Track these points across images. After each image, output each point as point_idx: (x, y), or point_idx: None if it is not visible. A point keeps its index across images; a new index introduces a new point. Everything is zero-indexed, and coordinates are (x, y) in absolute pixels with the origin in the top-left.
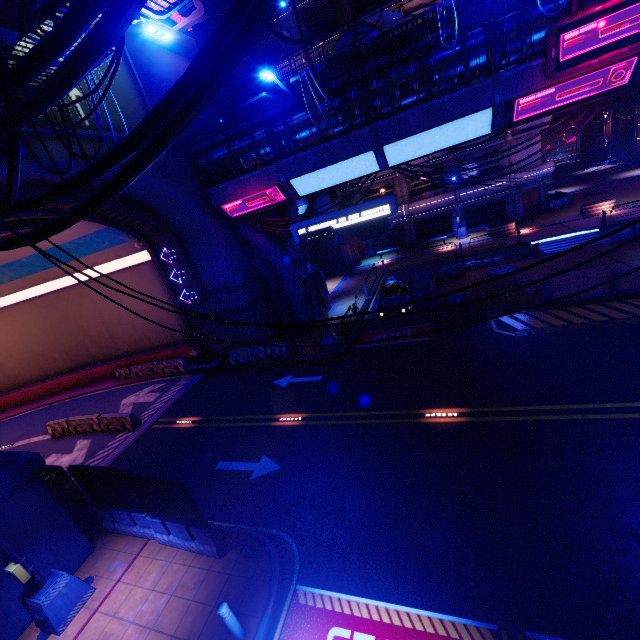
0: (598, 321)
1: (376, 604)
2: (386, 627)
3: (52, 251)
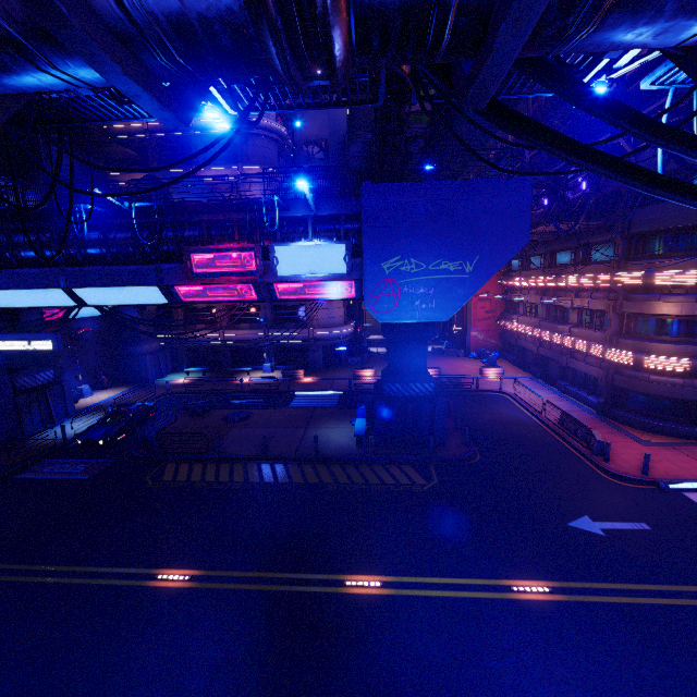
0: (220, 481)
1: None
2: None
3: None
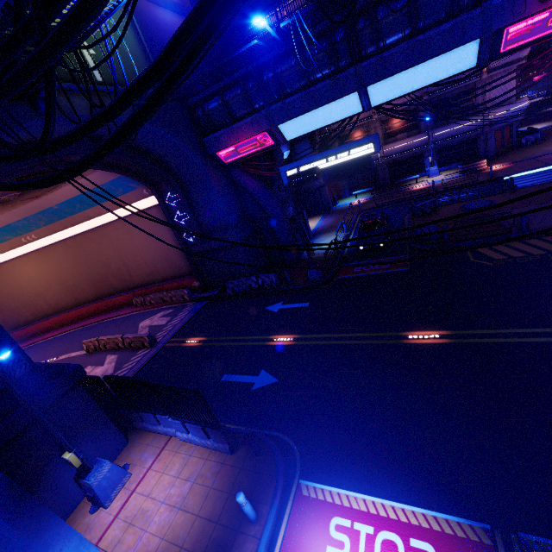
0: None
1: (372, 500)
2: (383, 520)
3: (77, 199)
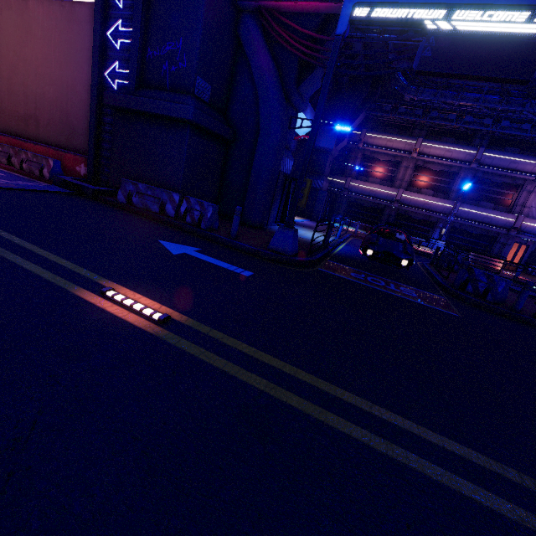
0: None
1: None
2: None
3: None
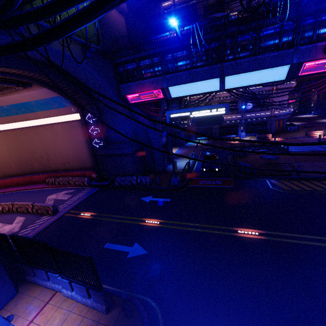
0: None
1: None
2: None
3: (23, 104)
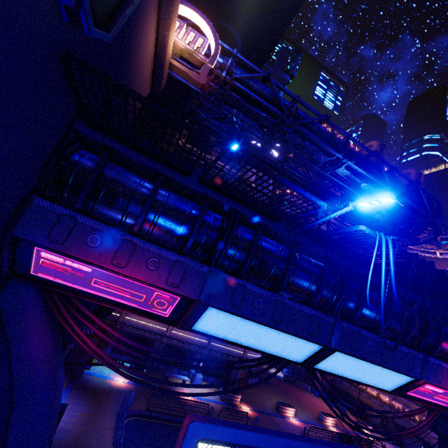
0: None
1: None
2: None
3: None
